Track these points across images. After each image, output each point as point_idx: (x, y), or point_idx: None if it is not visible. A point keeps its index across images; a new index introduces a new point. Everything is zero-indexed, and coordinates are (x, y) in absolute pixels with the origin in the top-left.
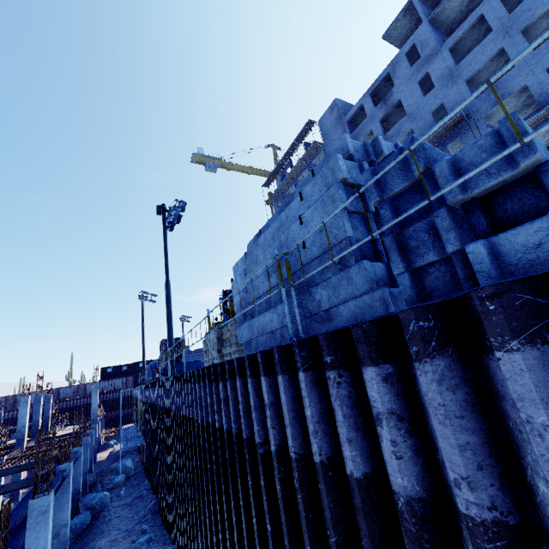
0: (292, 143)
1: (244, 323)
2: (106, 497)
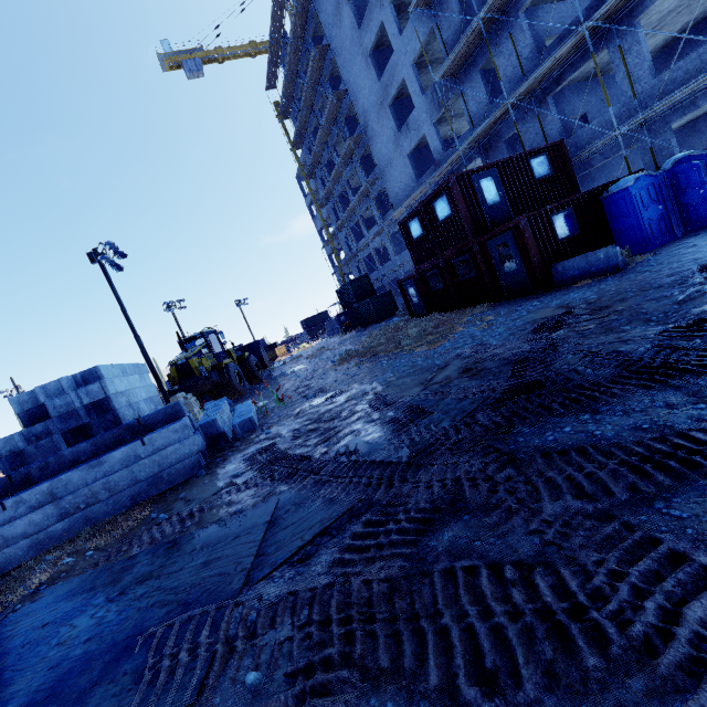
0: (273, 5)
1: None
2: None
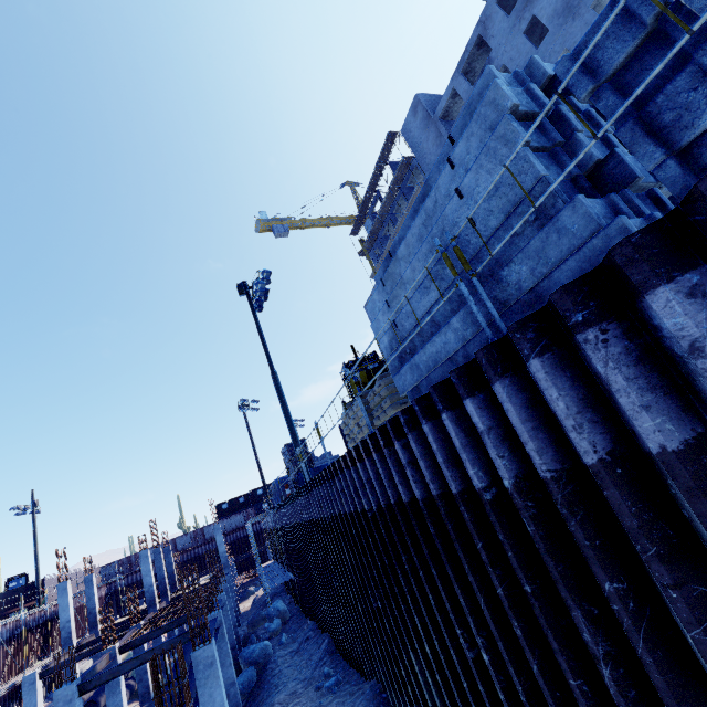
0: (375, 169)
1: (403, 368)
2: (268, 648)
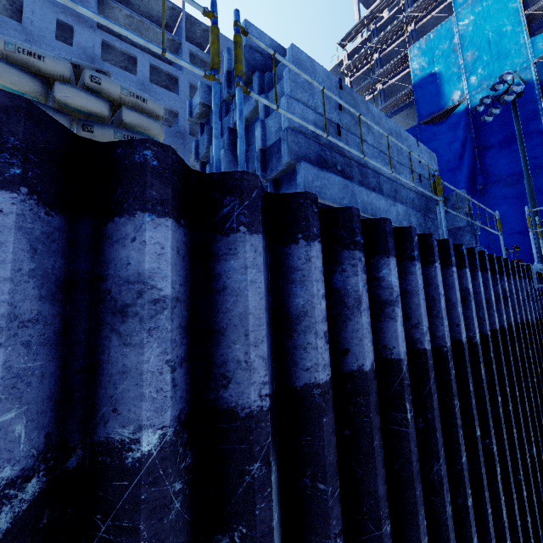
0: None
1: (333, 173)
2: None
